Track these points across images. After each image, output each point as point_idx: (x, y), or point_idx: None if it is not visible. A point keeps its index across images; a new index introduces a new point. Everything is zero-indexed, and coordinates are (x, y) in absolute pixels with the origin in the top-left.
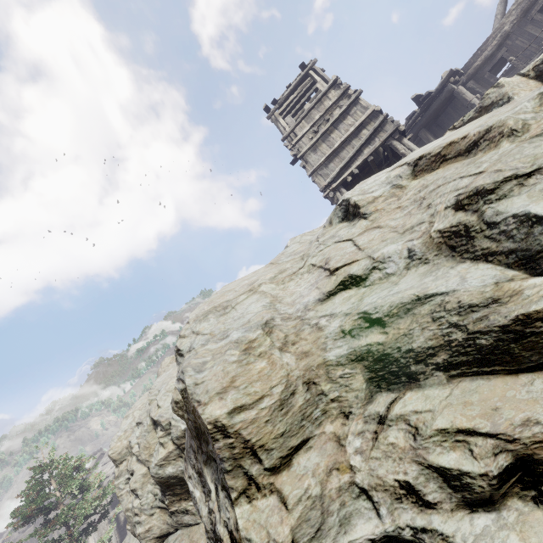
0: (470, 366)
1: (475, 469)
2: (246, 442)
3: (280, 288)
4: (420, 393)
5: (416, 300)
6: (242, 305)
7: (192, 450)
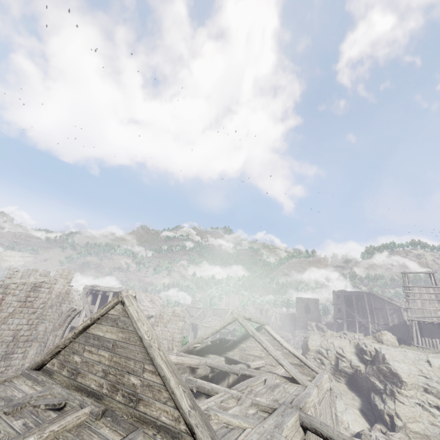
0: (437, 397)
1: (432, 404)
2: (407, 385)
3: (409, 365)
4: (429, 395)
5: (435, 387)
6: (402, 364)
7: (376, 375)
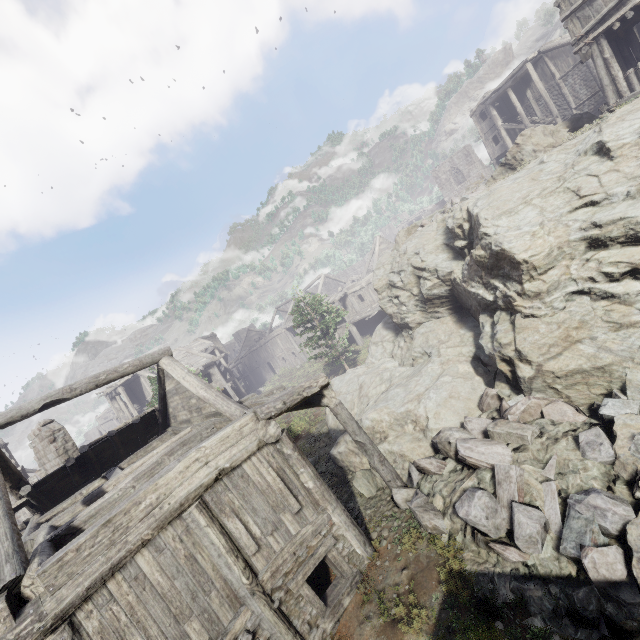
0: (631, 243)
1: (616, 272)
2: (533, 266)
3: (543, 201)
4: (607, 252)
5: (619, 219)
6: (522, 212)
7: (476, 276)
